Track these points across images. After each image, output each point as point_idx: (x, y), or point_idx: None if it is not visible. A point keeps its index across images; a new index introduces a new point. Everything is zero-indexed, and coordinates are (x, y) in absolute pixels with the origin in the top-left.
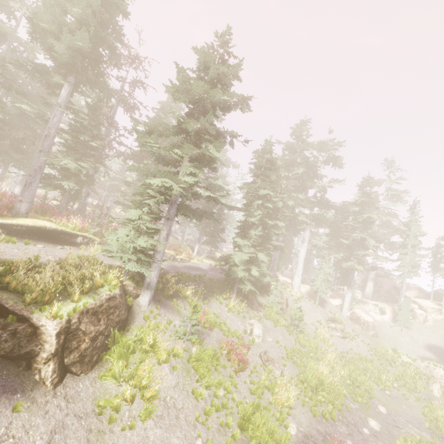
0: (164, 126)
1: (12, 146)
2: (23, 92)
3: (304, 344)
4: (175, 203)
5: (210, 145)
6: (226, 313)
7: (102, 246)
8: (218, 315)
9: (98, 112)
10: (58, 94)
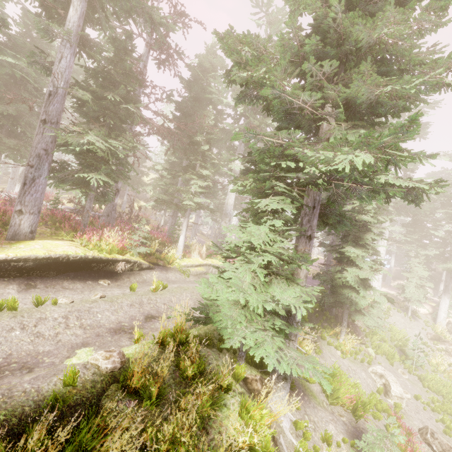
0: (286, 48)
1: (3, 129)
2: (2, 20)
3: (437, 389)
4: (317, 205)
5: (449, 64)
6: (343, 362)
7: (202, 312)
8: (343, 372)
9: (129, 56)
10: (63, 19)
